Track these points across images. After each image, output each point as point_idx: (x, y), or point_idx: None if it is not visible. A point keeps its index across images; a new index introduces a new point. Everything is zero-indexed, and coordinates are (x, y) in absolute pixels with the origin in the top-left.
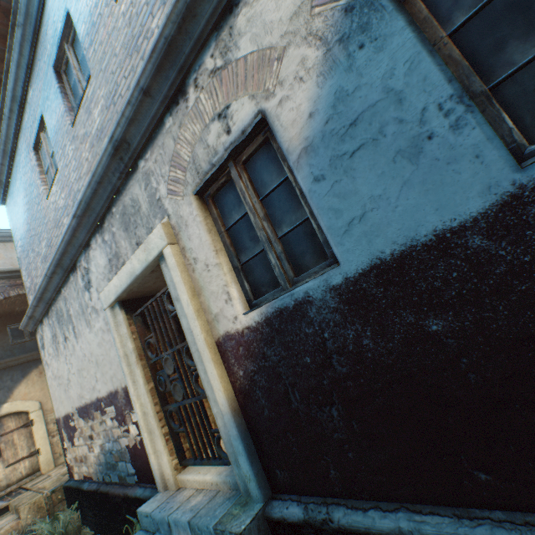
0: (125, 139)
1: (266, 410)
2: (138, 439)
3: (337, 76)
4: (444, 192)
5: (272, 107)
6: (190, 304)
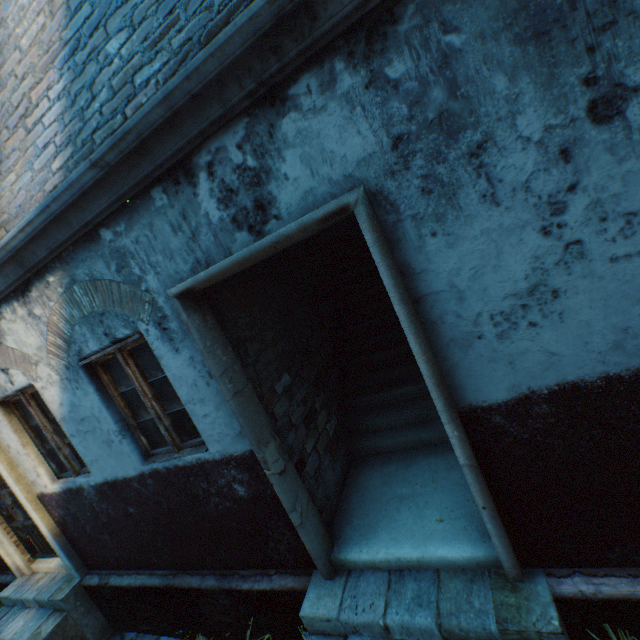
0: None
1: (76, 533)
2: None
3: (70, 394)
4: (123, 464)
5: (39, 387)
6: (10, 477)
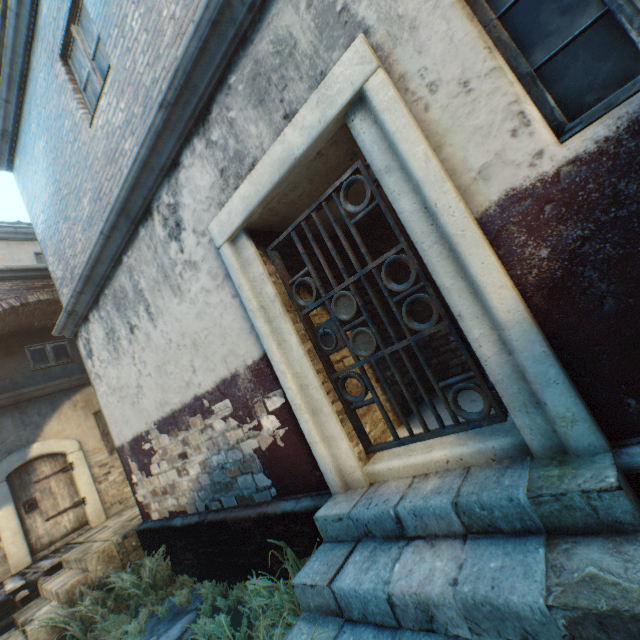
0: None
1: (608, 301)
2: (279, 434)
3: None
4: None
5: None
6: (431, 158)
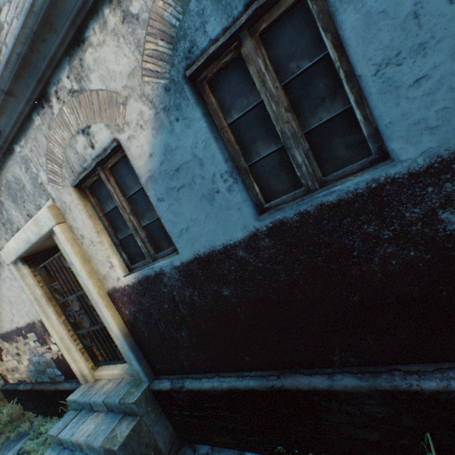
0: None
1: (146, 333)
2: (60, 353)
3: (165, 134)
4: (226, 224)
5: (124, 139)
6: (83, 269)
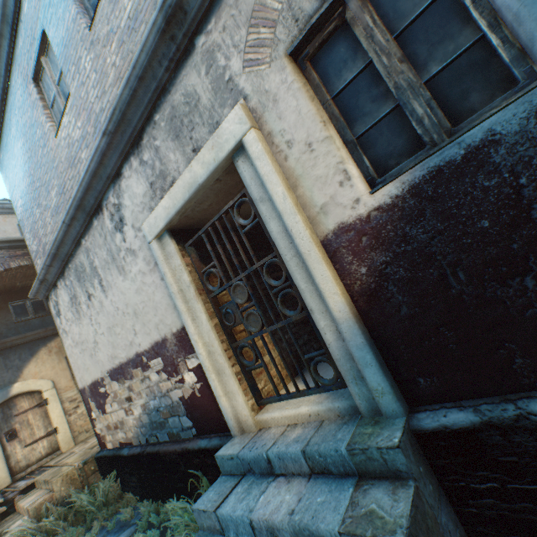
0: (181, 4)
1: (404, 308)
2: (196, 387)
3: None
4: None
5: None
6: (287, 197)
